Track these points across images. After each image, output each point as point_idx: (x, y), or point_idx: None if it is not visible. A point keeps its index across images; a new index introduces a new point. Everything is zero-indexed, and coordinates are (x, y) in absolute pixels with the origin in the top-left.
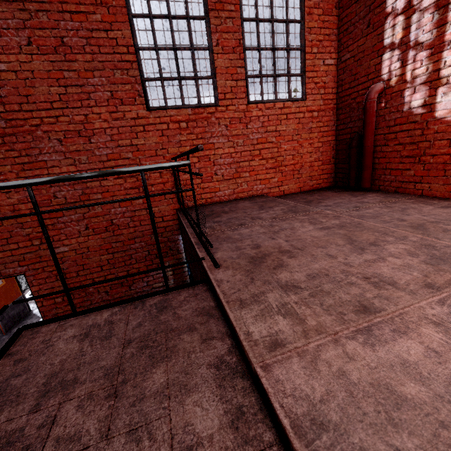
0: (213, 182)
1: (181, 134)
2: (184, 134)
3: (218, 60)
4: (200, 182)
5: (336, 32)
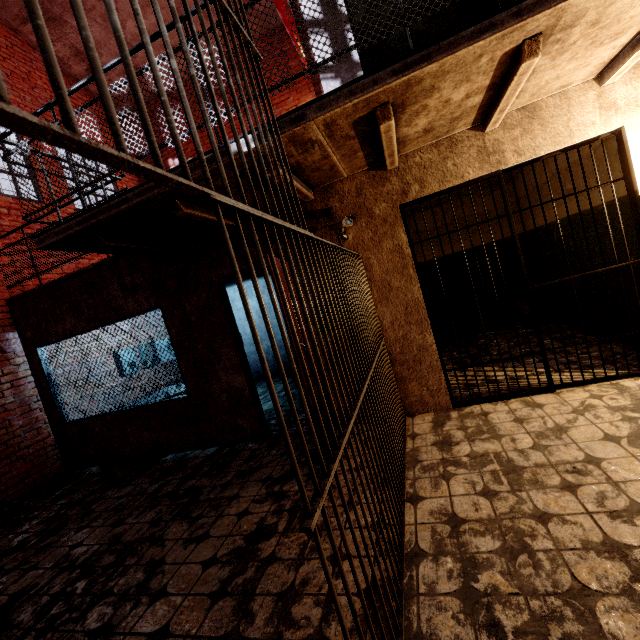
0: (52, 275)
1: (2, 219)
2: (6, 220)
3: (37, 166)
4: (35, 272)
5: (137, 180)
